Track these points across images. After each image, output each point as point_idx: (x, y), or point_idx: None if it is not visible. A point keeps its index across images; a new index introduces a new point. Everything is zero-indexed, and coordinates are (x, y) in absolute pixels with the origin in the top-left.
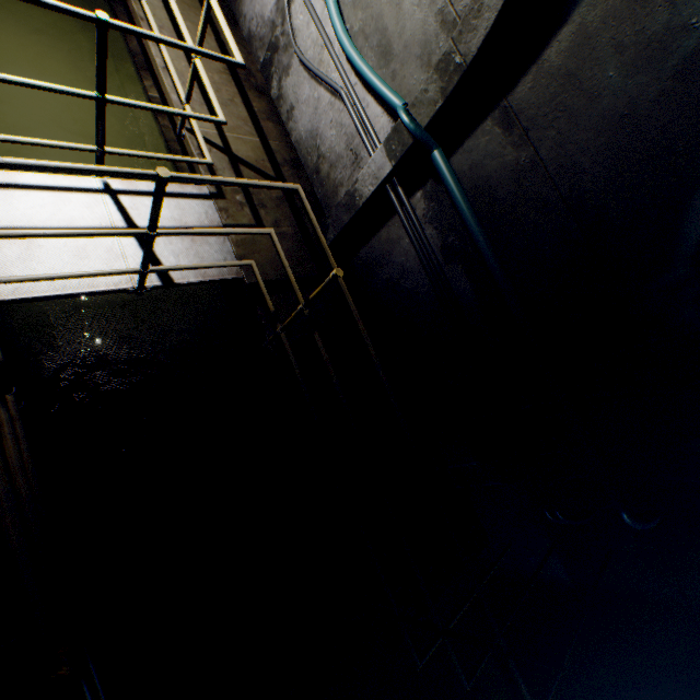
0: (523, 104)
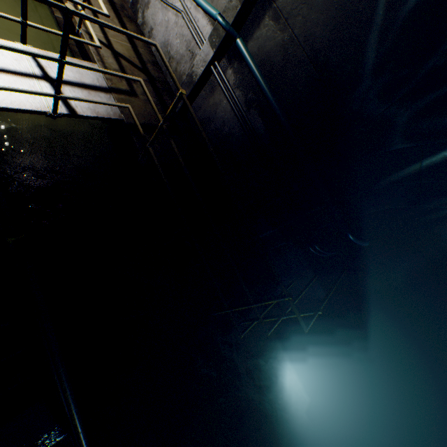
0: (284, 4)
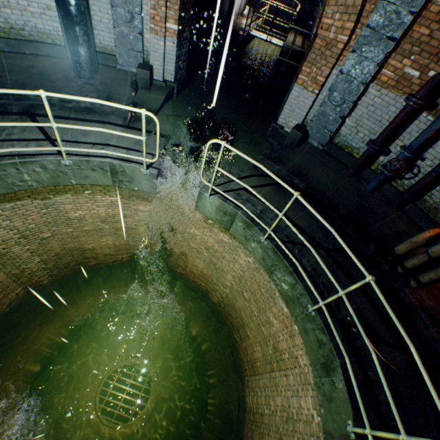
0: None
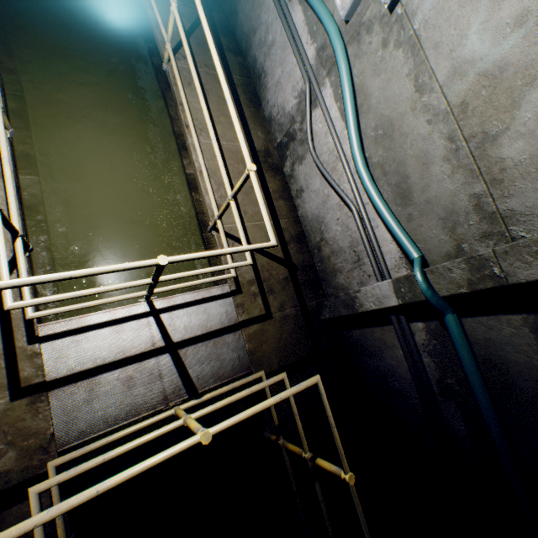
0: None
